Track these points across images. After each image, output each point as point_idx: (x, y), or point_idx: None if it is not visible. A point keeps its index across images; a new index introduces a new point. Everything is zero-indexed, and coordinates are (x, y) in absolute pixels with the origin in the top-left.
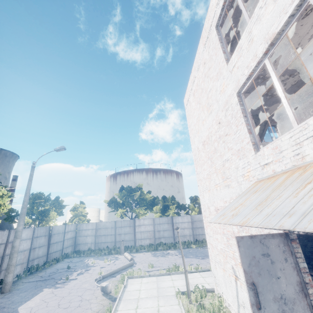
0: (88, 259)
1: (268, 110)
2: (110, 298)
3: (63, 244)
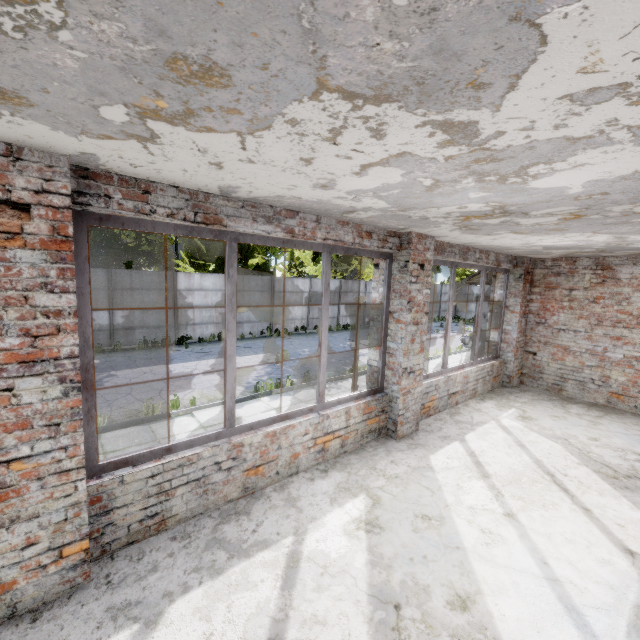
0: (466, 326)
1: None
2: (466, 347)
3: (439, 306)
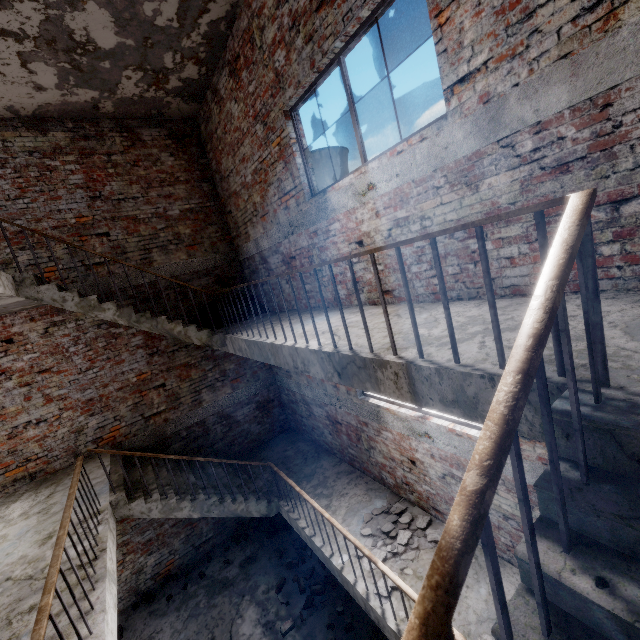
0: None
1: (1, 304)
2: None
3: None
